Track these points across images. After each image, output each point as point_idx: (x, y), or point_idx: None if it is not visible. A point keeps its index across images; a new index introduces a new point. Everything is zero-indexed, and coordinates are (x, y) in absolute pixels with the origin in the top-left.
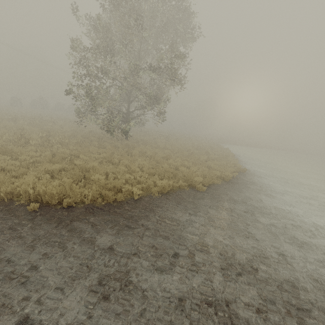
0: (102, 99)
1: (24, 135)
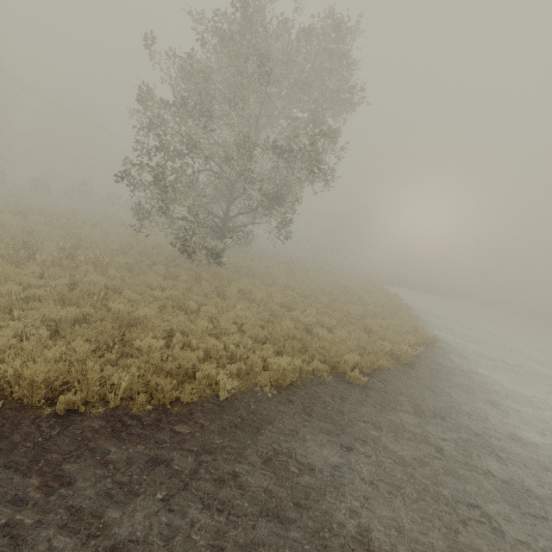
0: (183, 190)
1: (29, 242)
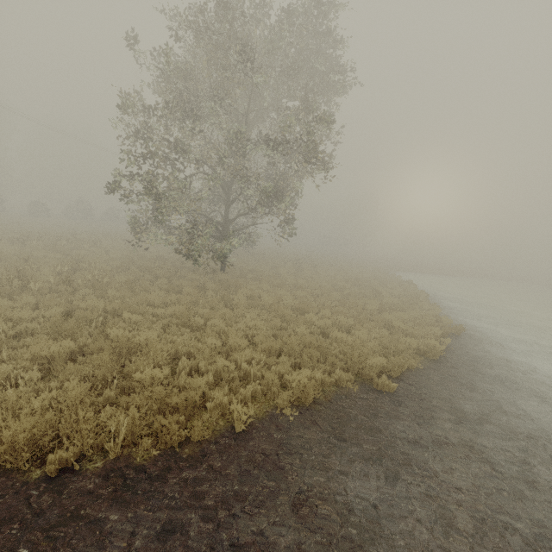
0: (177, 198)
1: (23, 271)
